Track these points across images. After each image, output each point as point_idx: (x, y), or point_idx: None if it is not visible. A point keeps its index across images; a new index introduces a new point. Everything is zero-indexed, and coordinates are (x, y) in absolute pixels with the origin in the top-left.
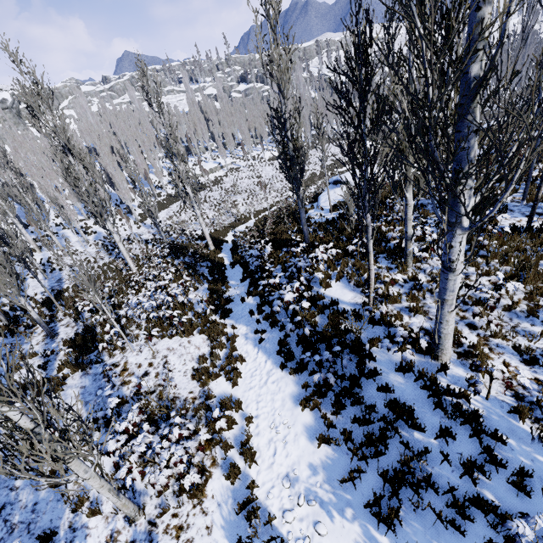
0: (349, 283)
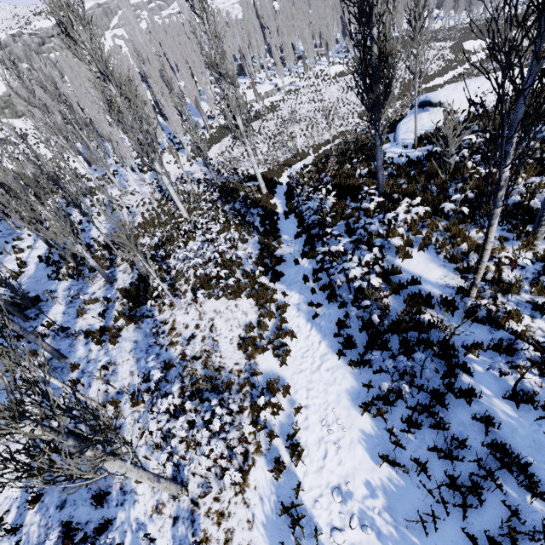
0: (438, 255)
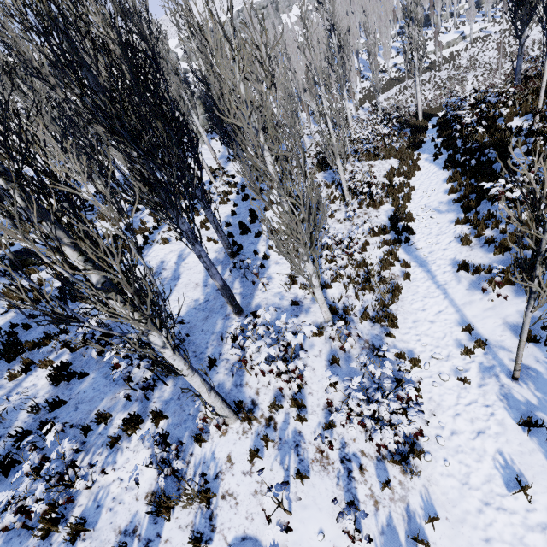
0: (532, 117)
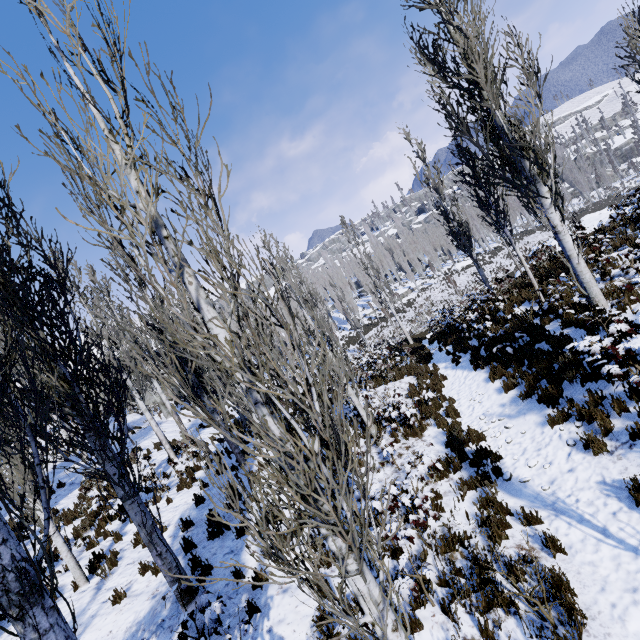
0: (530, 304)
